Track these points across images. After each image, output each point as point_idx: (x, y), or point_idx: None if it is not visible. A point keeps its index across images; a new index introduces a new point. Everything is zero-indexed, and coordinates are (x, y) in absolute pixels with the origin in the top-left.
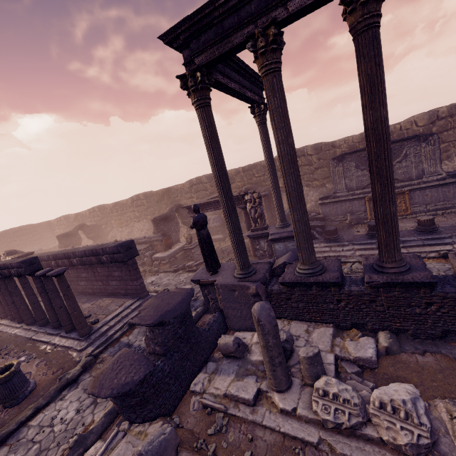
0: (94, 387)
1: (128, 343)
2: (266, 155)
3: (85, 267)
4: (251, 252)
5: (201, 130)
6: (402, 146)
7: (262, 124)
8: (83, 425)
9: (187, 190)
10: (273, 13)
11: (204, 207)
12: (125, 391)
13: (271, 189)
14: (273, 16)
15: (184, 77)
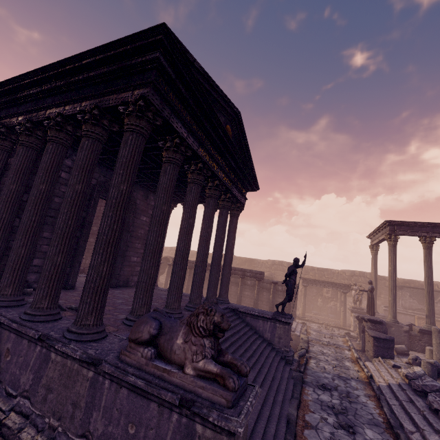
0: (373, 334)
1: (316, 338)
2: (374, 270)
3: (252, 288)
4: (340, 323)
5: (390, 253)
6: (438, 295)
7: (376, 254)
8: (346, 356)
9: (267, 266)
10: (435, 234)
11: (316, 283)
12: (391, 338)
13: None
14: (434, 235)
15: (390, 234)
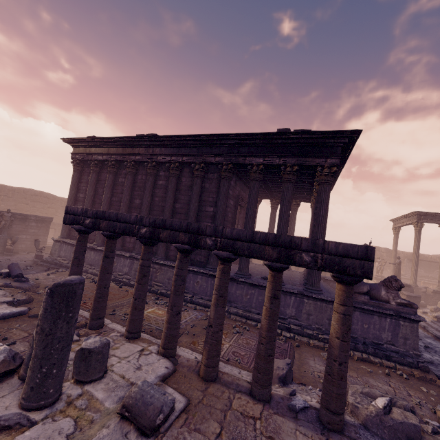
0: (407, 293)
1: None
2: (395, 247)
3: None
4: None
5: (416, 236)
6: None
7: (397, 235)
8: None
9: None
10: None
11: None
12: (419, 296)
13: (392, 261)
14: None
15: (417, 222)
